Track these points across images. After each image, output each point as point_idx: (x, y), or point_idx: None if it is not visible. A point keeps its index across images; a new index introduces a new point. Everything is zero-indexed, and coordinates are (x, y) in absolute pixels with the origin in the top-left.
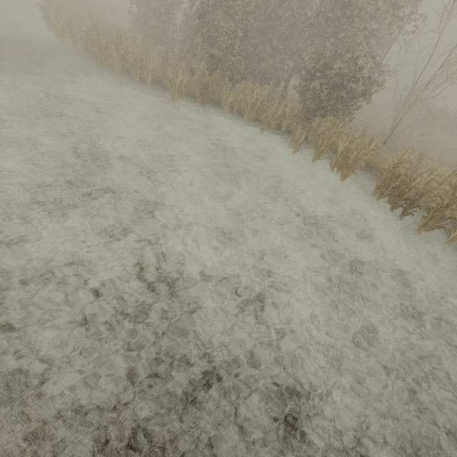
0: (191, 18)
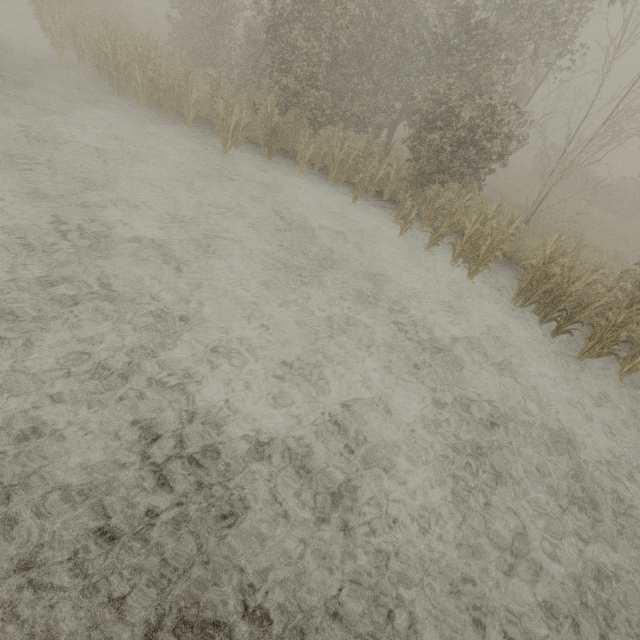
0: (257, 31)
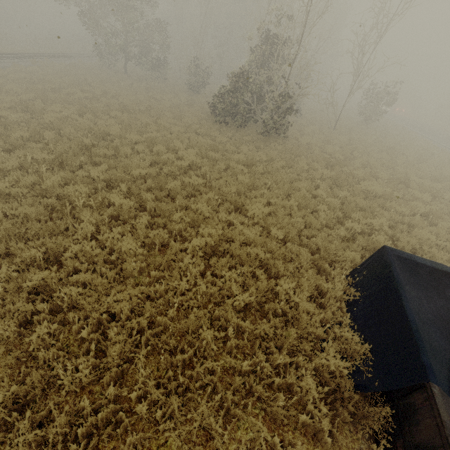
0: None
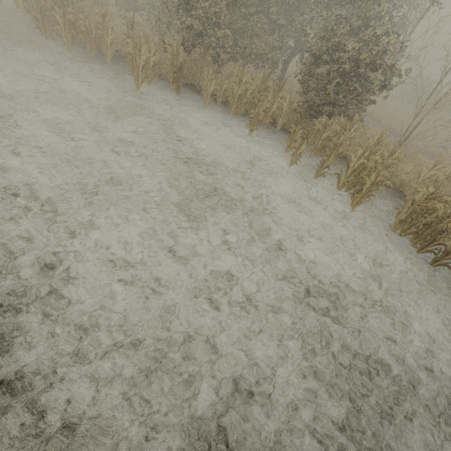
0: None
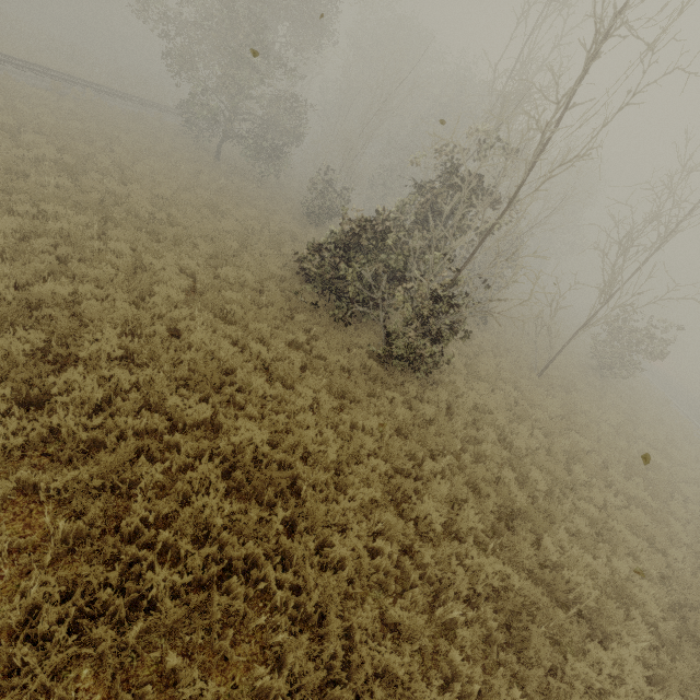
0: None
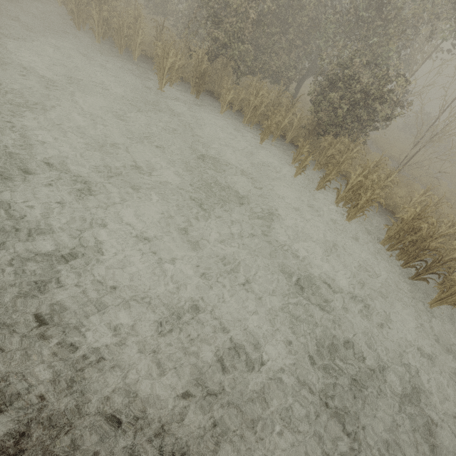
0: None
